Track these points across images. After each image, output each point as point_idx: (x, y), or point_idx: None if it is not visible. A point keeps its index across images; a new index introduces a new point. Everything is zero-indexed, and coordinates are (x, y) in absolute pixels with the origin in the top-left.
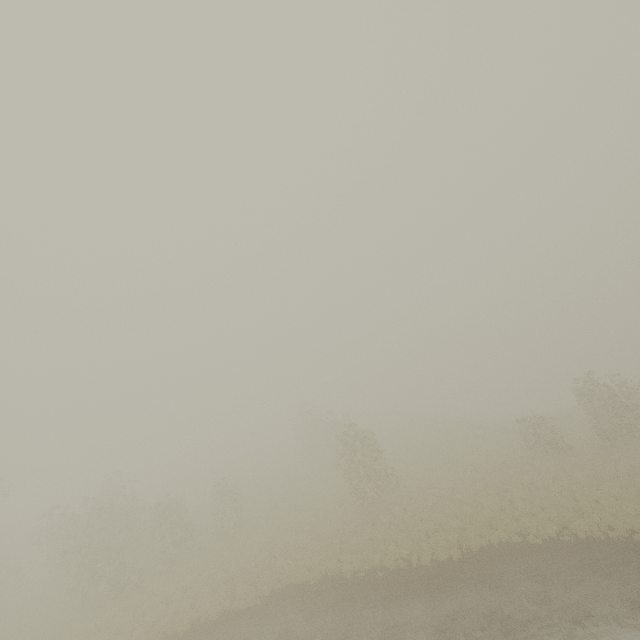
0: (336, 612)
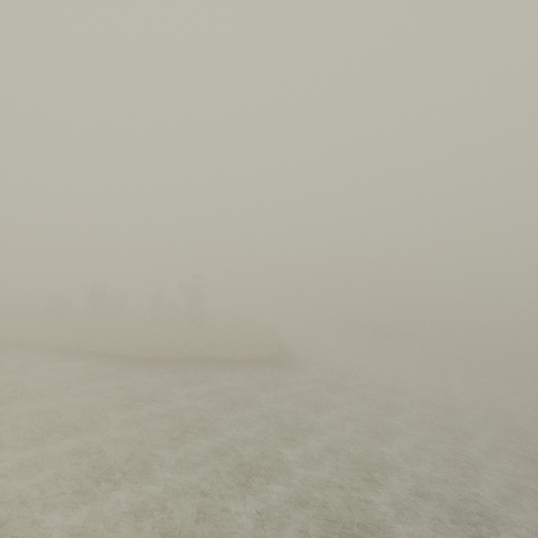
0: None
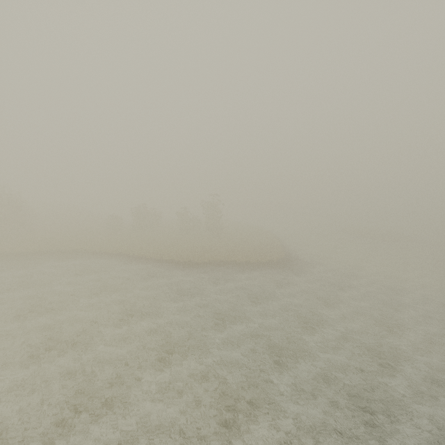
0: None
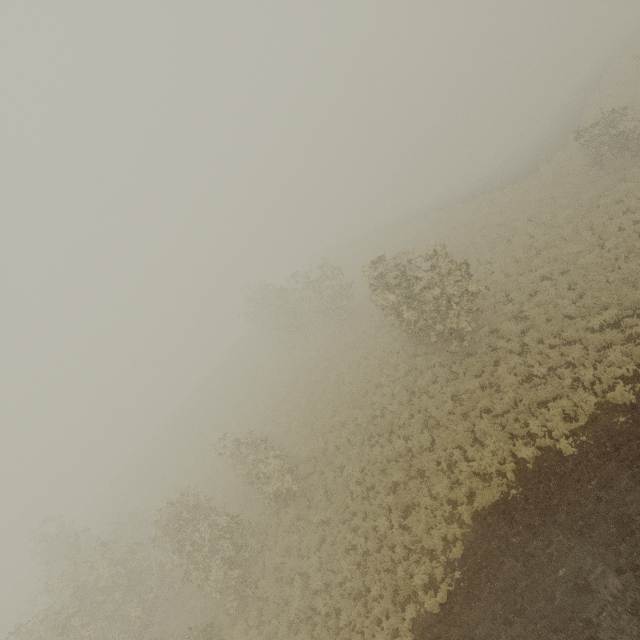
0: (635, 525)
